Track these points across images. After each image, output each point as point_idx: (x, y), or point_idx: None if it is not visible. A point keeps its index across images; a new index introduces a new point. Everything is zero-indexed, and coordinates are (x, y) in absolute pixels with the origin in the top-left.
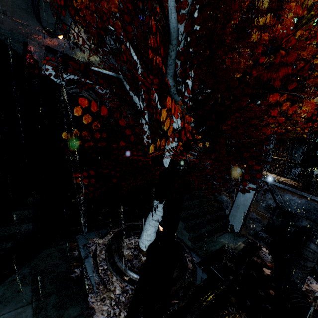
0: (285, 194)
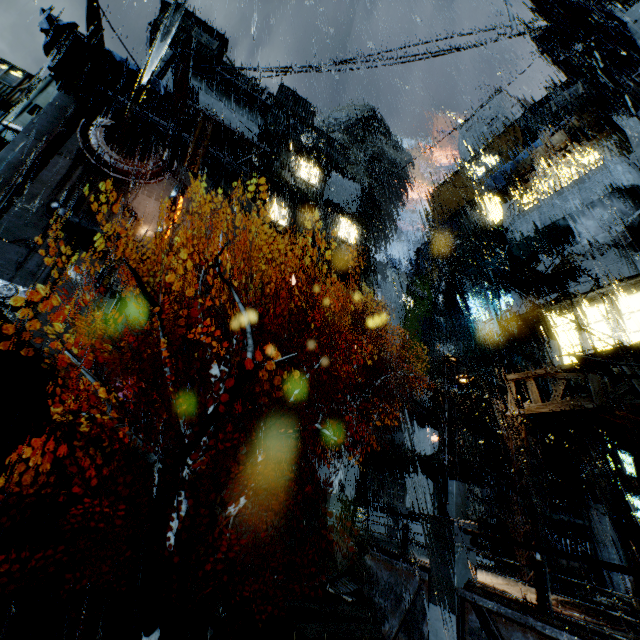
0: (510, 631)
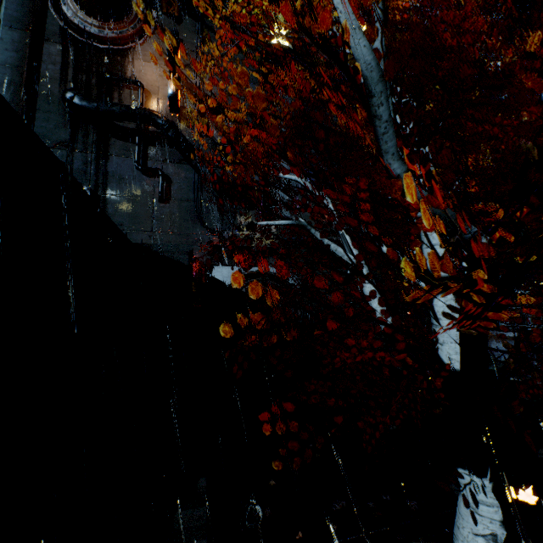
0: None
